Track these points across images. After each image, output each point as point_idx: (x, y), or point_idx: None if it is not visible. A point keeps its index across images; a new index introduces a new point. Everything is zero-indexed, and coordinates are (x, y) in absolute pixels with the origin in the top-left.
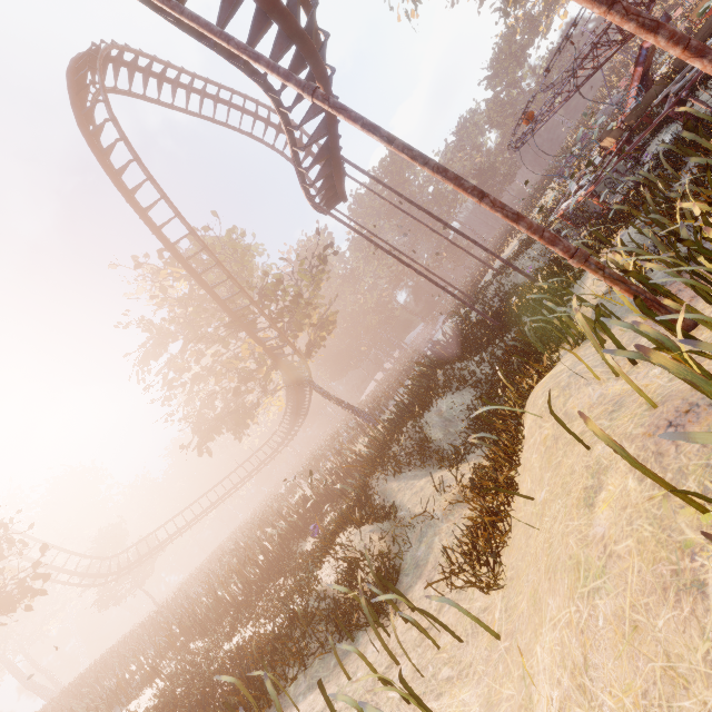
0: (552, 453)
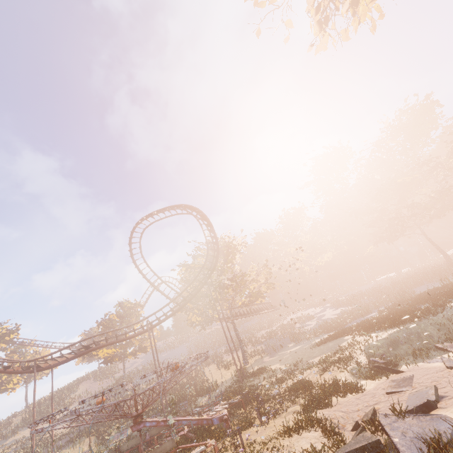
0: None
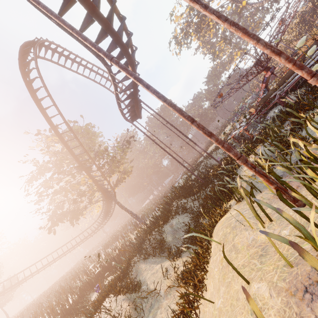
0: (225, 272)
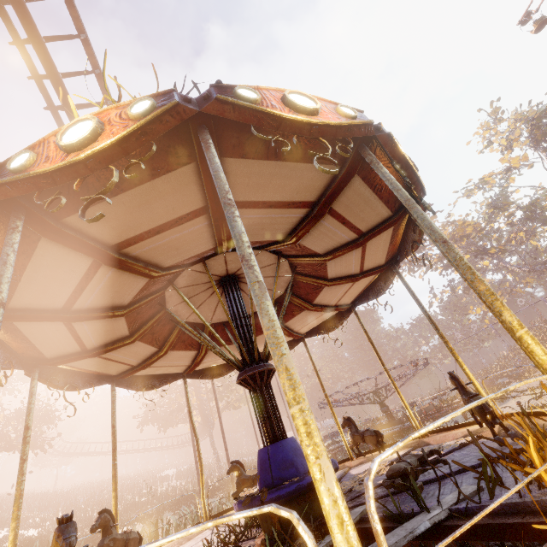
0: None
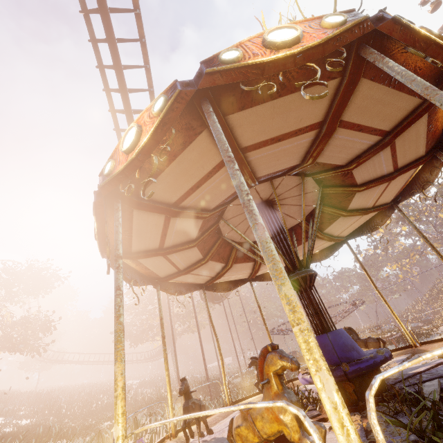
0: None
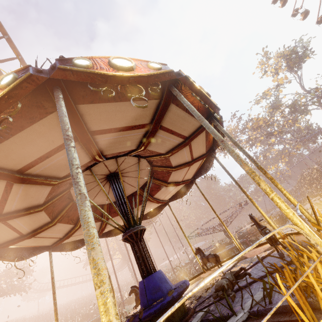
0: None
